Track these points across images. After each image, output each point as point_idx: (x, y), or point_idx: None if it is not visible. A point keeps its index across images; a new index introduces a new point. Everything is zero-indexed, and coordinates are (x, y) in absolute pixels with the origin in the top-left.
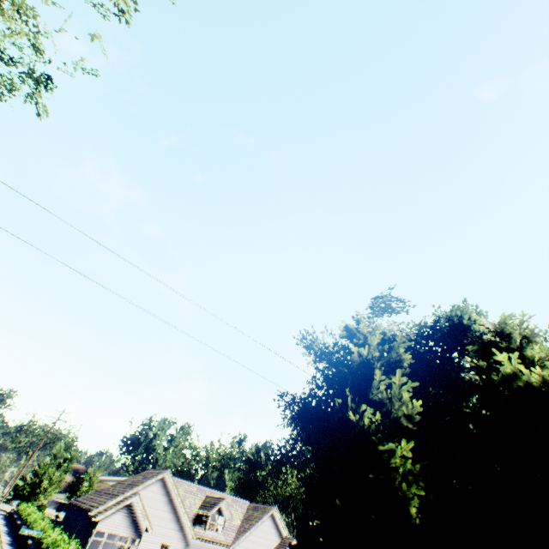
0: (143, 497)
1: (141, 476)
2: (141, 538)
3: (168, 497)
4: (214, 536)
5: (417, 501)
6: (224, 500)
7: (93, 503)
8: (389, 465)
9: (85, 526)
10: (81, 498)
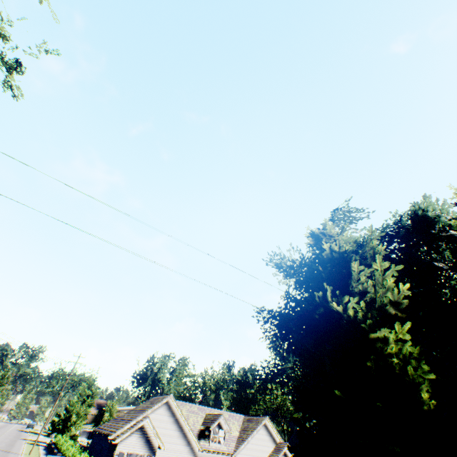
0: (153, 419)
1: (149, 402)
2: (156, 454)
3: (174, 418)
4: (217, 447)
5: (427, 384)
6: (222, 416)
7: (112, 428)
8: (385, 352)
9: (107, 449)
10: (103, 426)
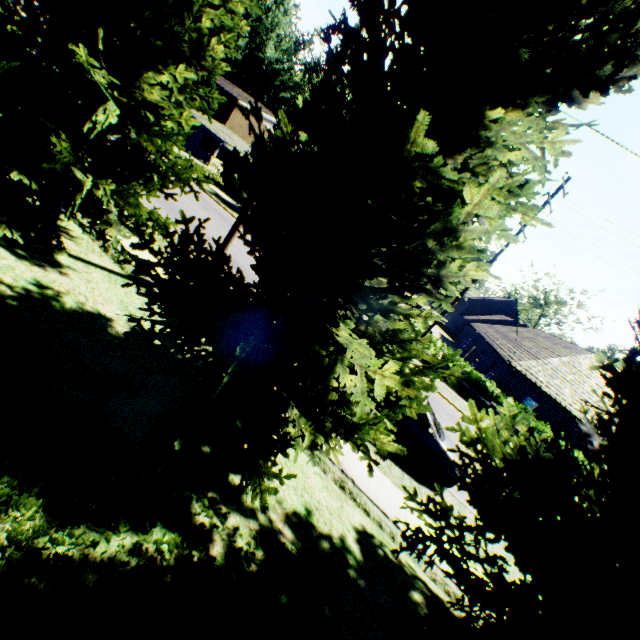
0: None
1: None
2: None
3: None
4: None
5: None
6: None
7: None
8: None
9: None
10: (545, 382)
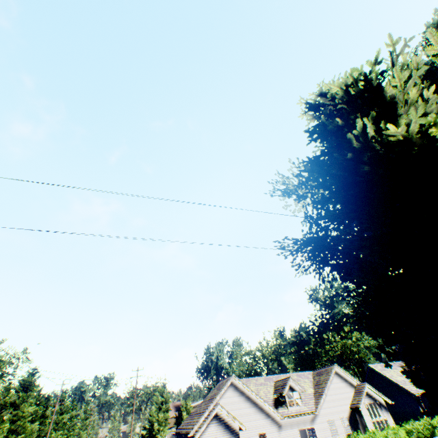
0: (224, 404)
1: (215, 390)
2: (239, 437)
3: (244, 396)
4: (297, 410)
5: None
6: (290, 378)
7: (189, 426)
8: None
9: None
10: (181, 426)
